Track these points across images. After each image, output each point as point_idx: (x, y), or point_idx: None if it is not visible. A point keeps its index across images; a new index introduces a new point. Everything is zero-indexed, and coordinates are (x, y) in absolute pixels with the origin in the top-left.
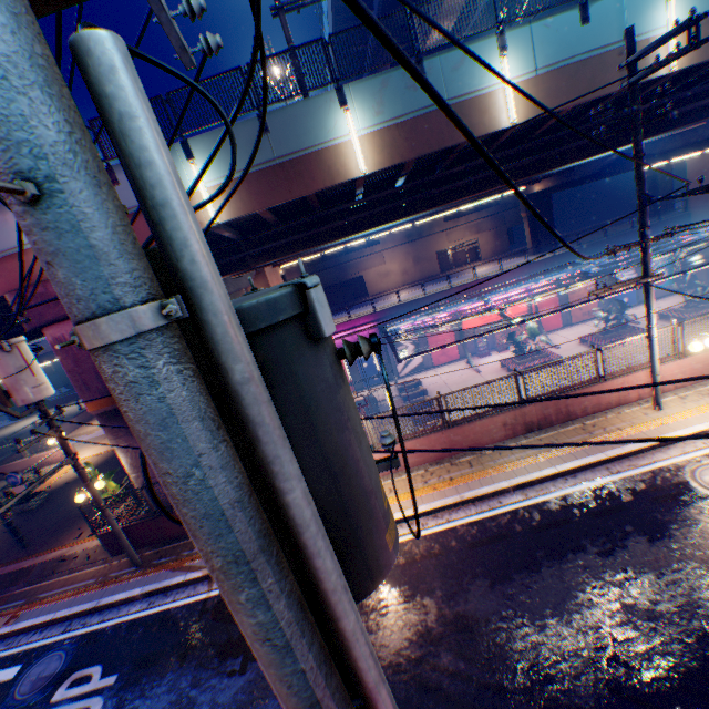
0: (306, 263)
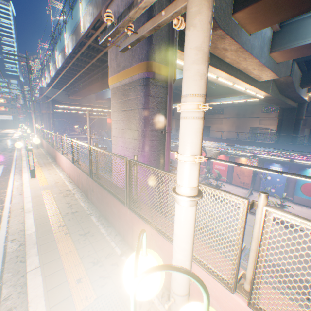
0: None
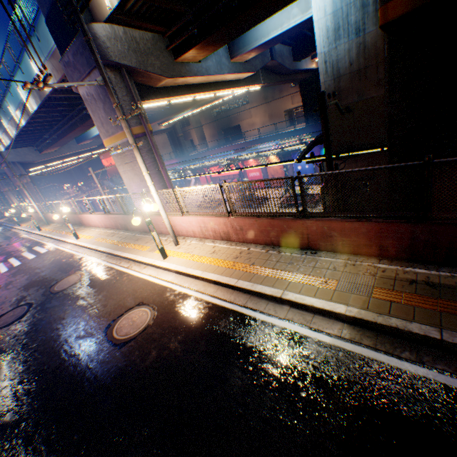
0: (212, 114)
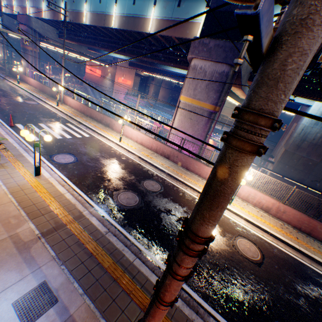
0: (172, 85)
